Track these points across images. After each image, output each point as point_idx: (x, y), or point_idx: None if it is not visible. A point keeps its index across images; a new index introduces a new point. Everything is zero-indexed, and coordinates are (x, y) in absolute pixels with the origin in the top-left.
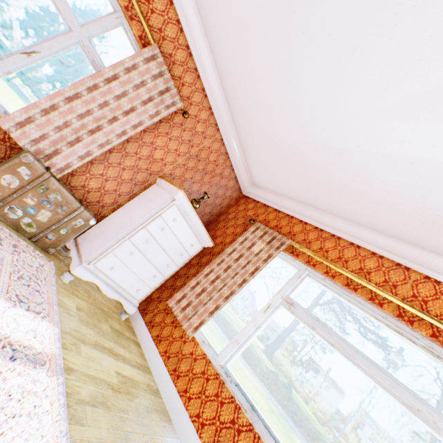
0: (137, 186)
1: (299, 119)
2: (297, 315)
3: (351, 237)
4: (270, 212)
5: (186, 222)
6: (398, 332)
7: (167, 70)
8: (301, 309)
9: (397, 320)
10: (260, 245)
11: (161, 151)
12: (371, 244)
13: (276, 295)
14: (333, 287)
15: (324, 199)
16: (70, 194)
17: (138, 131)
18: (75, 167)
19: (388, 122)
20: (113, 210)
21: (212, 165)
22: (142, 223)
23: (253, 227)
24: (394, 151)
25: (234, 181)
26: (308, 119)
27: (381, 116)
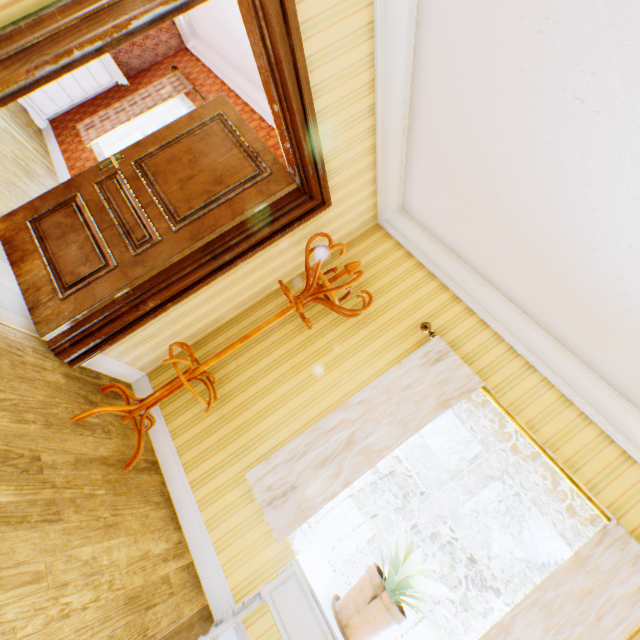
0: None
1: None
2: None
3: (238, 90)
4: (199, 67)
5: None
6: None
7: None
8: None
9: None
10: (169, 90)
11: None
12: (246, 96)
13: None
14: None
15: (227, 49)
16: None
17: None
18: None
19: None
20: None
21: None
22: None
23: (172, 75)
24: None
25: (170, 22)
26: None
27: None
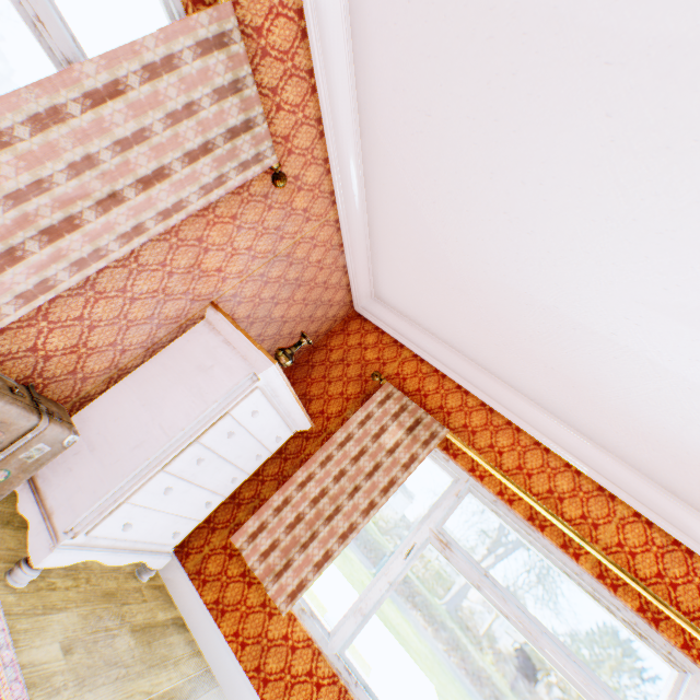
0: (163, 328)
1: (516, 249)
2: (455, 563)
3: (538, 433)
4: (407, 359)
5: (273, 408)
6: (594, 597)
7: (250, 77)
8: (462, 555)
9: (595, 581)
10: (396, 433)
11: (219, 253)
12: (566, 450)
13: (422, 526)
14: (509, 518)
15: (508, 366)
16: (9, 402)
17: (172, 224)
18: (9, 321)
19: (690, 328)
20: (109, 380)
21: (312, 269)
22: (190, 435)
23: (381, 392)
24: (673, 365)
25: (345, 290)
26: (535, 257)
27: (683, 316)
